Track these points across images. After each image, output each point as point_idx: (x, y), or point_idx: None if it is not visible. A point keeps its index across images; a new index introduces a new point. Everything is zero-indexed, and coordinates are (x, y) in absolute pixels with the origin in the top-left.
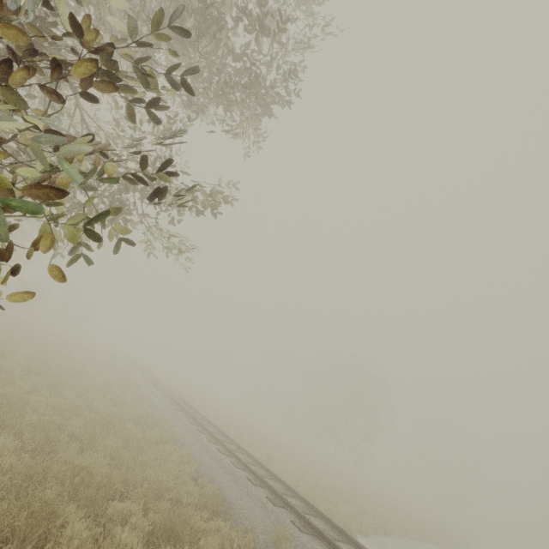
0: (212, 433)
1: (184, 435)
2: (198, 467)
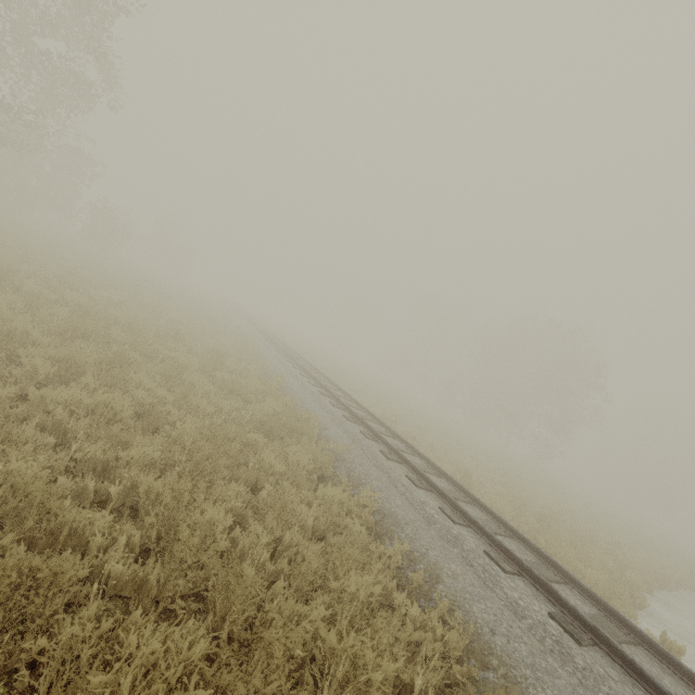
0: (387, 442)
1: (347, 450)
2: (394, 531)
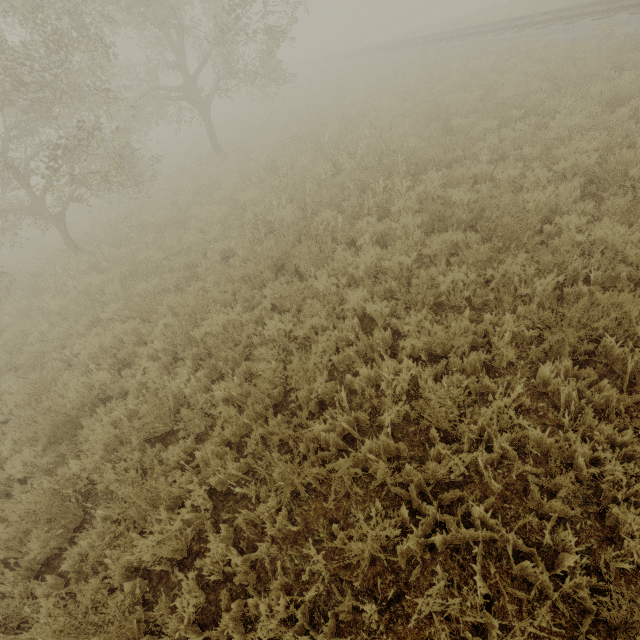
0: None
1: None
2: None
